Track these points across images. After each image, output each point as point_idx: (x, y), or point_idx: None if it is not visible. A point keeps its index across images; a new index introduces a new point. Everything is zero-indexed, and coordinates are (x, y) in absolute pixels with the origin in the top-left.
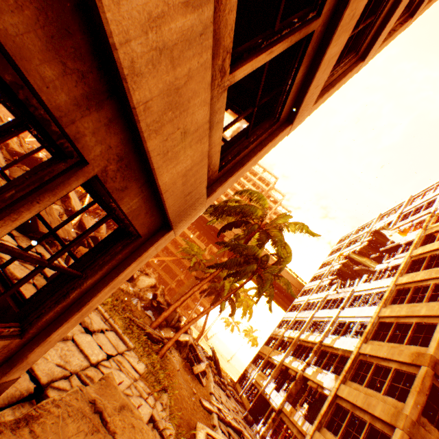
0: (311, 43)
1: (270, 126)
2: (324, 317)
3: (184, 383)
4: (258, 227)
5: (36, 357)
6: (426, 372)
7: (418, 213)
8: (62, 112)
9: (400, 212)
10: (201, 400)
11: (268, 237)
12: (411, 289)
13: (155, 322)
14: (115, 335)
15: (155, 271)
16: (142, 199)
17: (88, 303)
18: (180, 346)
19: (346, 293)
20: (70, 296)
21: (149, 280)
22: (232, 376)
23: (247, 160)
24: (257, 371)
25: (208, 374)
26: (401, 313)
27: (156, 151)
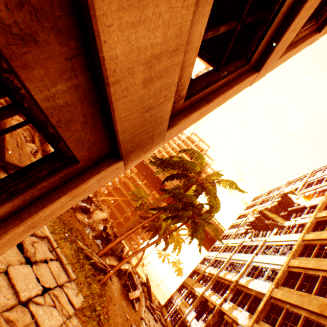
0: None
1: (240, 66)
2: (240, 260)
3: (119, 309)
4: (196, 180)
5: None
6: None
7: (320, 183)
8: None
9: (305, 181)
10: (132, 326)
11: (203, 189)
12: (317, 246)
13: (101, 251)
14: (59, 265)
15: (109, 207)
16: (75, 90)
17: None
18: (120, 273)
19: (259, 241)
20: None
21: (102, 214)
22: (160, 299)
23: (214, 97)
24: (181, 299)
25: (141, 298)
26: (309, 266)
27: None
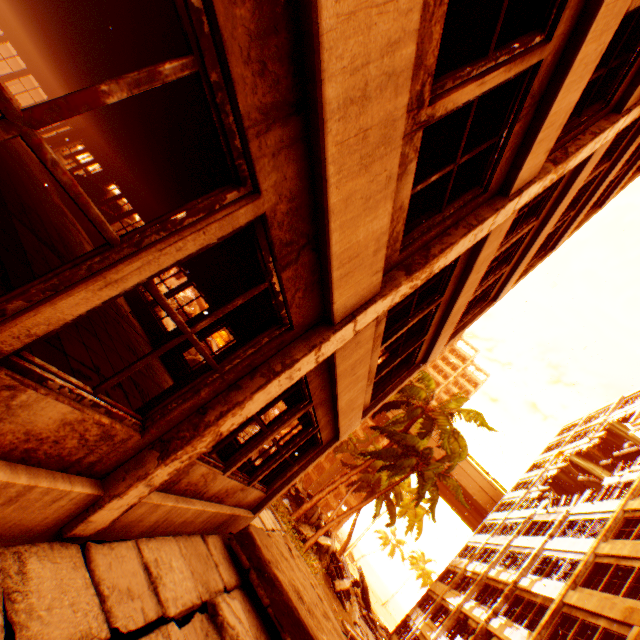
0: (425, 340)
1: (407, 368)
2: (524, 547)
3: (324, 594)
4: (422, 411)
5: (266, 506)
6: (639, 633)
7: None
8: (319, 419)
9: None
10: (343, 621)
11: (433, 425)
12: None
13: (295, 513)
14: (272, 514)
15: None
16: (329, 429)
17: (293, 479)
18: (320, 551)
19: (559, 514)
20: (287, 475)
21: None
22: (388, 626)
23: (390, 391)
24: (424, 618)
25: (352, 601)
26: (622, 552)
27: (341, 418)
